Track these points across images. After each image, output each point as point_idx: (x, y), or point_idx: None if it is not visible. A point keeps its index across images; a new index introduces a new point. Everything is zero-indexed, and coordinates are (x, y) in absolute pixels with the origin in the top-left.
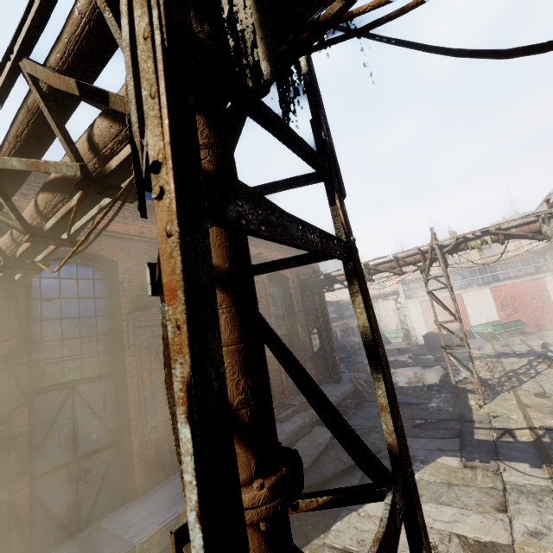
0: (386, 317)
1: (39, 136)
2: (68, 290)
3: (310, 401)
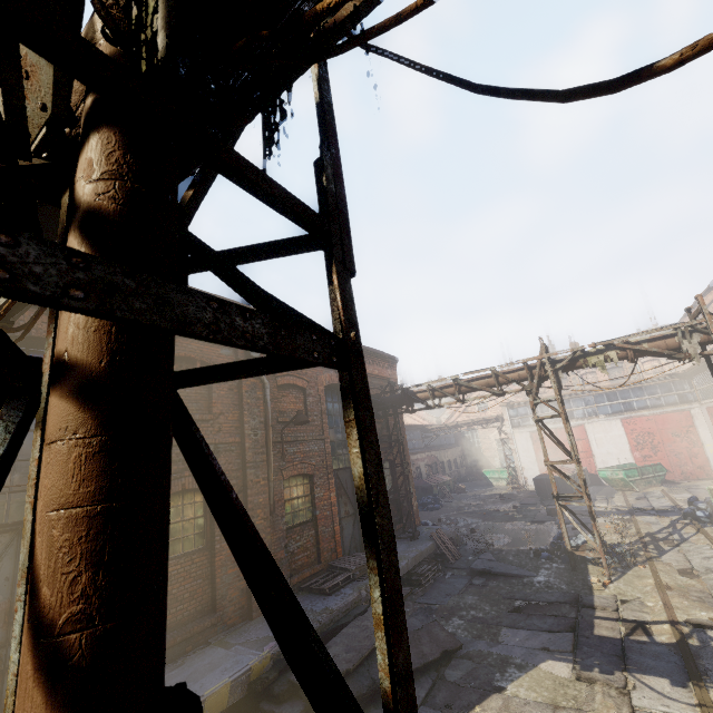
0: (488, 450)
1: None
2: None
3: (261, 603)
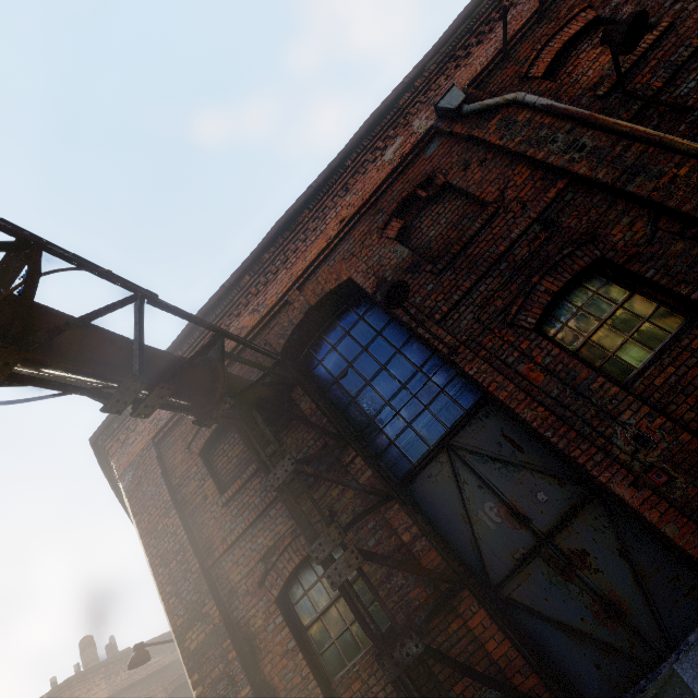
0: None
1: None
2: (350, 351)
3: None
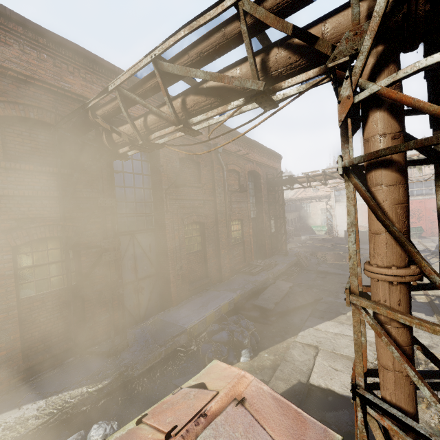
0: (314, 215)
1: (216, 55)
2: (127, 167)
3: None
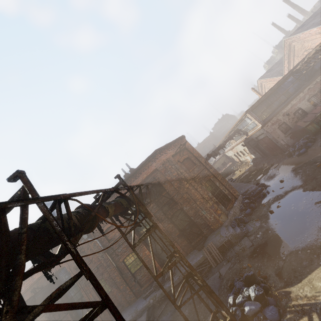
0: None
1: None
2: (66, 276)
3: None
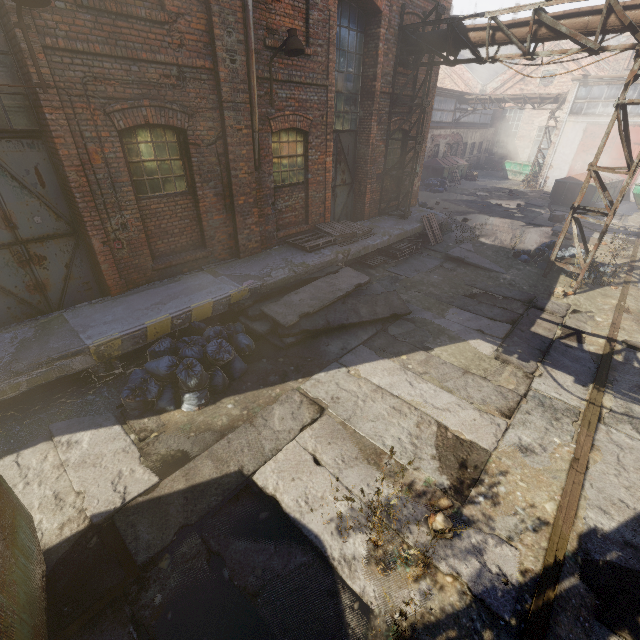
0: (522, 139)
1: None
2: None
3: None
